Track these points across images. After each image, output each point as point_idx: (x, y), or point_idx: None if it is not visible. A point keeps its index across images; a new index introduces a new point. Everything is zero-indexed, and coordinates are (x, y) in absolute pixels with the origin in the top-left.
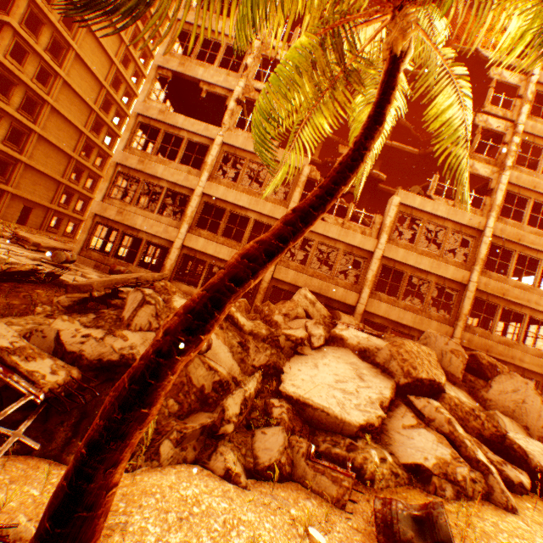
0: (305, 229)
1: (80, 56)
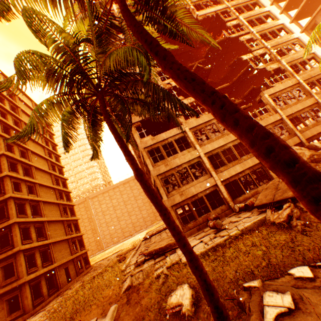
0: None
1: (36, 167)
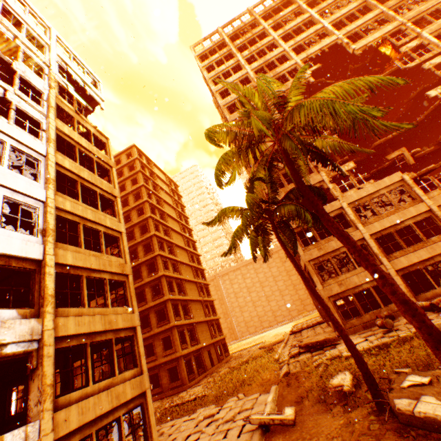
0: None
1: (176, 244)
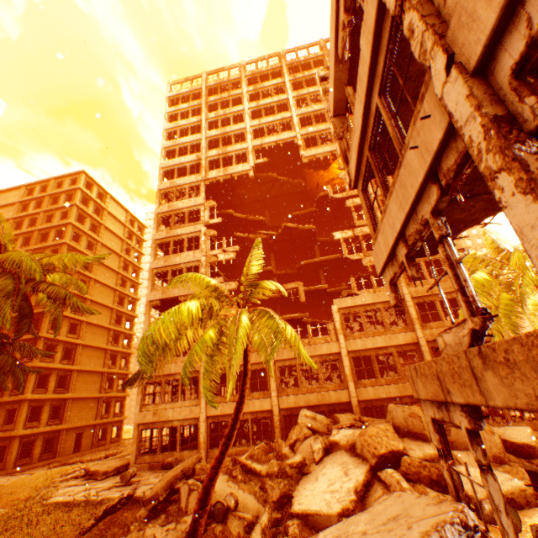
0: (231, 441)
1: (93, 300)
